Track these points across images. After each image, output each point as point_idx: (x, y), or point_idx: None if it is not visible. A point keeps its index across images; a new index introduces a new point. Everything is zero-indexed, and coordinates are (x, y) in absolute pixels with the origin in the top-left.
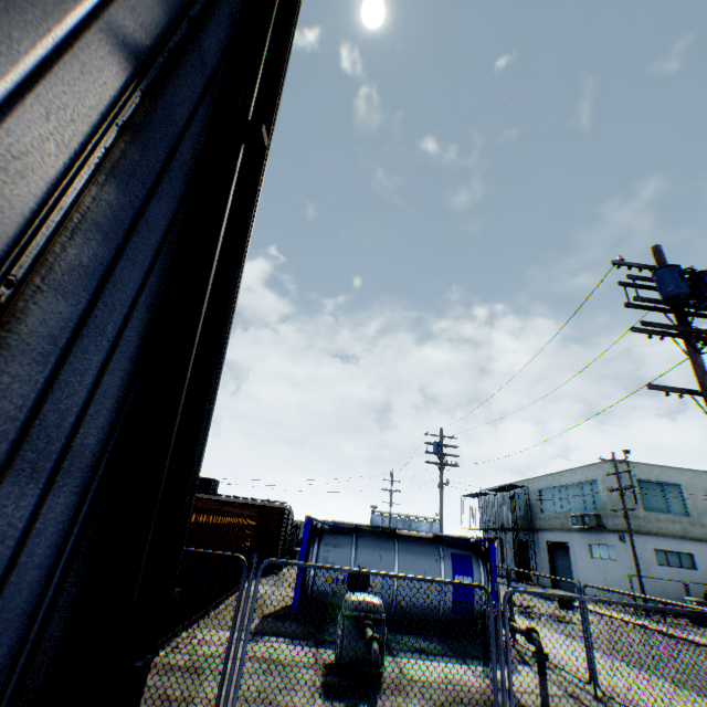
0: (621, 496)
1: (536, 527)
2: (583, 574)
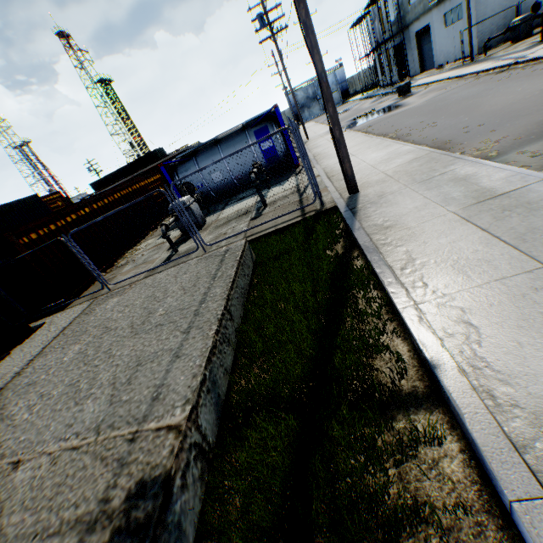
0: None
1: (406, 25)
2: (440, 50)
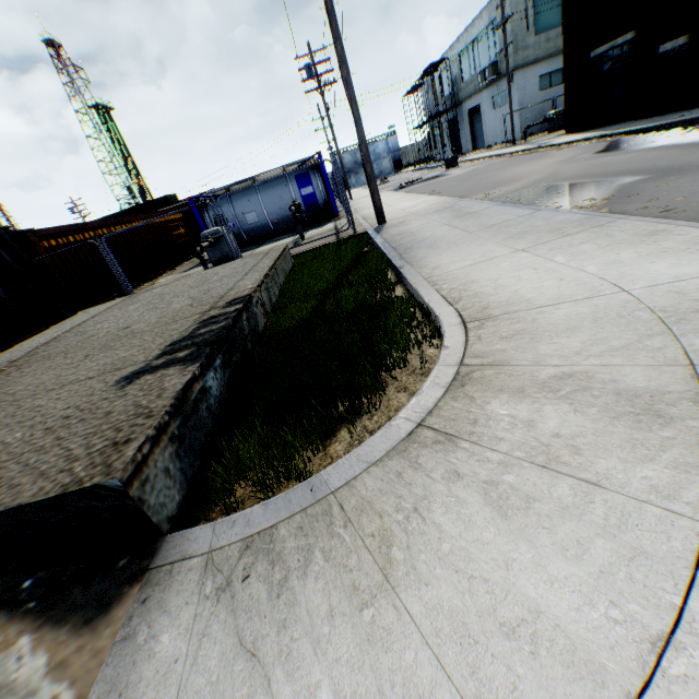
0: (504, 34)
1: (460, 101)
2: (489, 130)
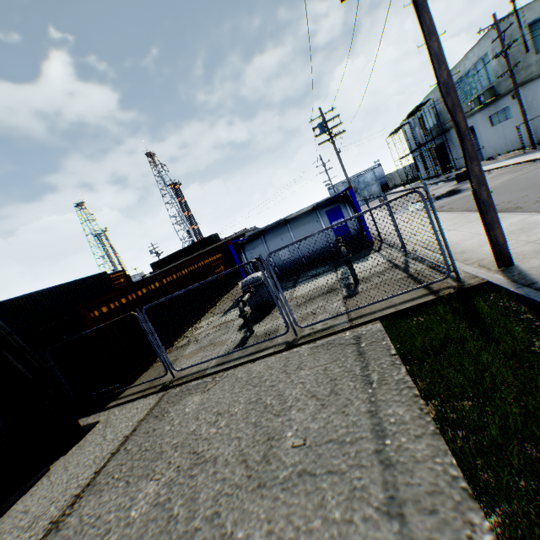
0: (505, 58)
1: (446, 128)
2: (488, 144)
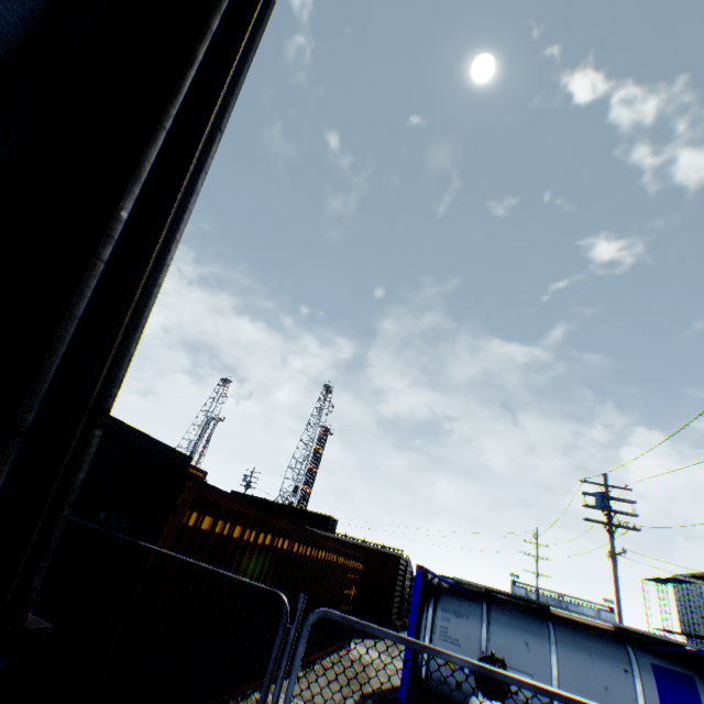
0: None
1: None
2: None
